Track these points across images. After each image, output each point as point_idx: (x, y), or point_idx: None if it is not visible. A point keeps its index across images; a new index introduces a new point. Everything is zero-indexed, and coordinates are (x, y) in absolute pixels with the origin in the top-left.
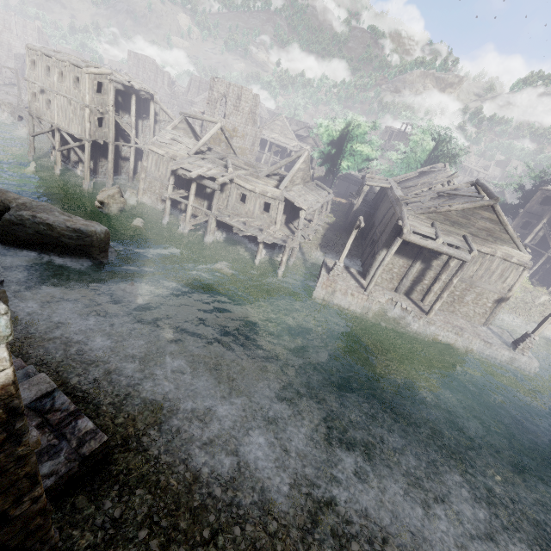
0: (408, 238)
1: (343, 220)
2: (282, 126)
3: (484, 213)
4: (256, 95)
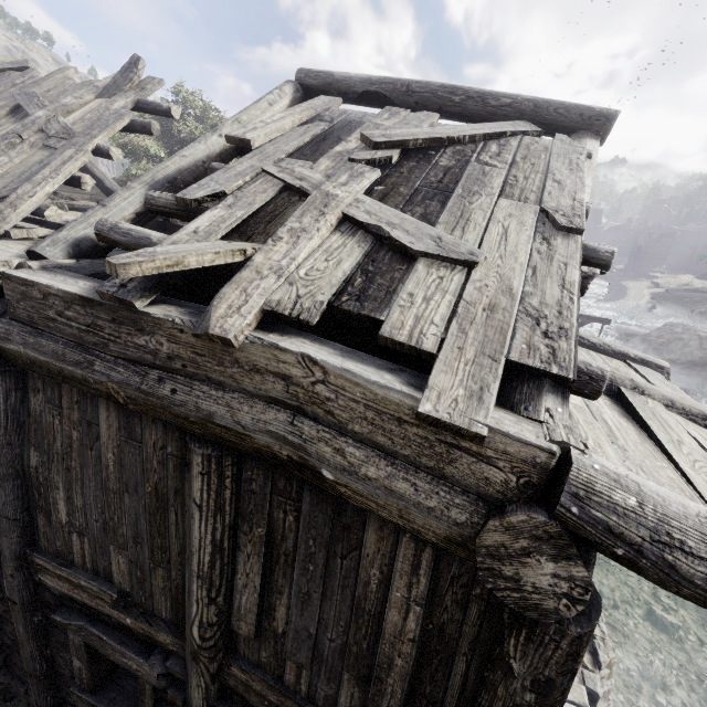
0: None
1: None
2: None
3: None
4: None
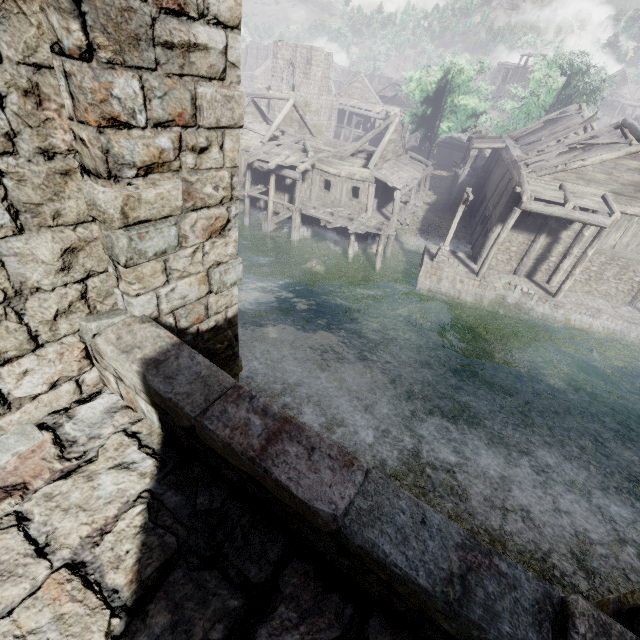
0: (528, 208)
1: (446, 197)
2: (362, 88)
3: (631, 162)
4: (328, 55)
